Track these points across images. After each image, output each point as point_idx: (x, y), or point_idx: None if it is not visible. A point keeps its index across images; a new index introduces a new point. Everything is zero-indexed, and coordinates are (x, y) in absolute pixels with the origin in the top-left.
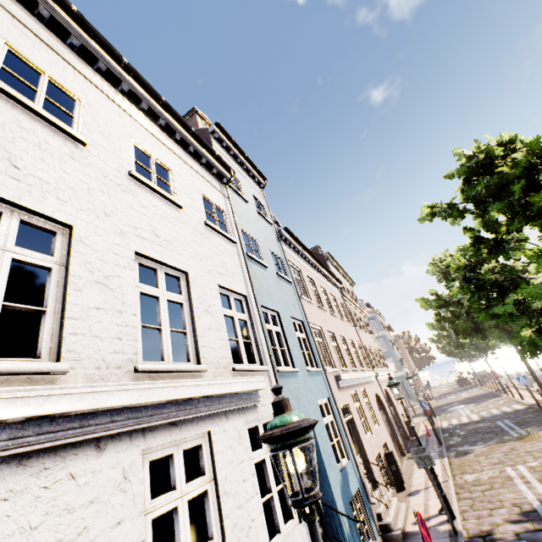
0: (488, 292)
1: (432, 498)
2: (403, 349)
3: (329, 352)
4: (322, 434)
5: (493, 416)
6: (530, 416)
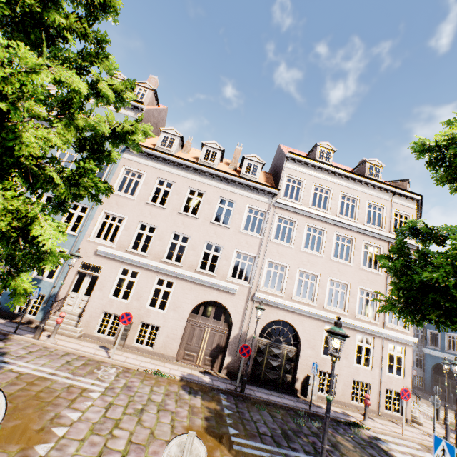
0: None
1: (82, 346)
2: None
3: (121, 234)
4: None
5: None
6: None
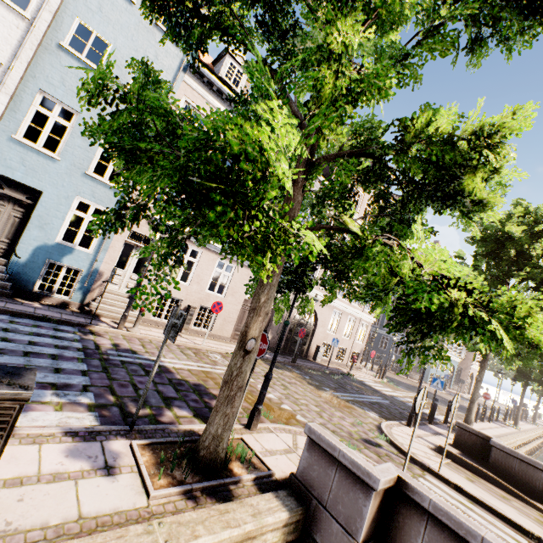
0: (503, 277)
1: (161, 334)
2: None
3: None
4: (54, 210)
5: (399, 400)
6: (407, 414)
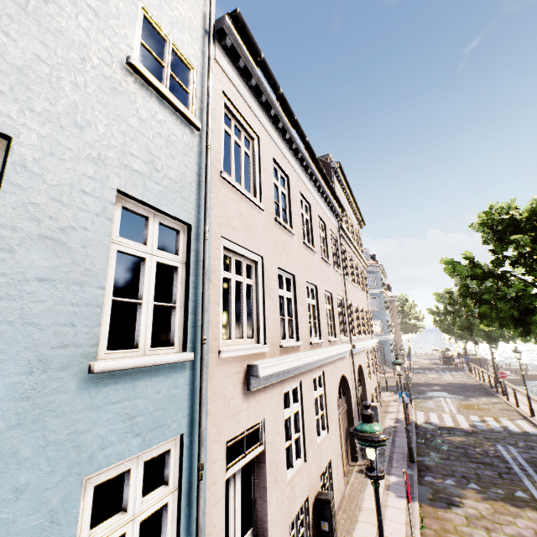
0: None
1: None
2: (396, 312)
3: (263, 310)
4: None
5: (490, 430)
6: None
